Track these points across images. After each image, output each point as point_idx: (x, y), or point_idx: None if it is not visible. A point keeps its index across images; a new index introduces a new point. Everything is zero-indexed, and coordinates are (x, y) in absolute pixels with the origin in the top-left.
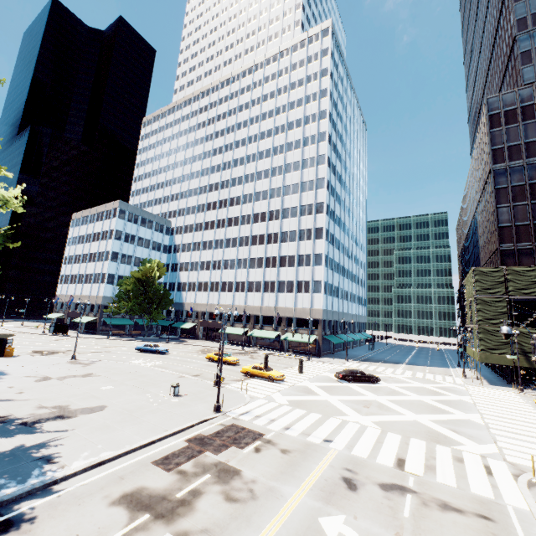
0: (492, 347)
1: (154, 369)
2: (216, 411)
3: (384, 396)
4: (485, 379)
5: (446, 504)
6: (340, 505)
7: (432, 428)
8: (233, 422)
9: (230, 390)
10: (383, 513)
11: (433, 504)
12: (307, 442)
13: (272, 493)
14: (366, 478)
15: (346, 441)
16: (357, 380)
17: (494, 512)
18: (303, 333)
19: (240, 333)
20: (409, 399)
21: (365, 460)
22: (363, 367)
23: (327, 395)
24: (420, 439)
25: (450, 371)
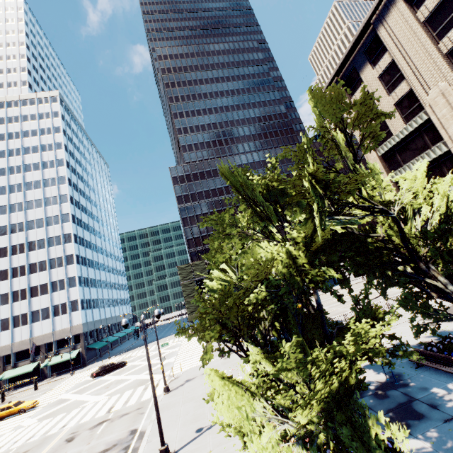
0: (193, 310)
1: None
2: None
3: (125, 373)
4: None
5: (124, 414)
6: None
7: (143, 378)
8: None
9: None
10: (85, 440)
11: (117, 418)
12: (46, 436)
13: None
14: (83, 430)
15: (79, 418)
16: (109, 371)
17: (145, 403)
18: (66, 352)
19: None
20: (142, 366)
21: (88, 421)
22: (122, 357)
23: (78, 396)
24: (131, 389)
25: None
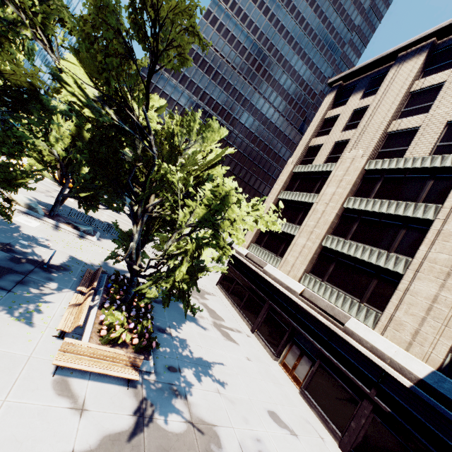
0: None
1: None
2: None
3: None
4: None
5: None
6: None
7: None
8: None
9: None
10: None
11: None
12: None
13: None
14: None
15: None
16: None
17: None
18: None
19: None
20: None
21: None
22: None
23: None
24: None
25: None
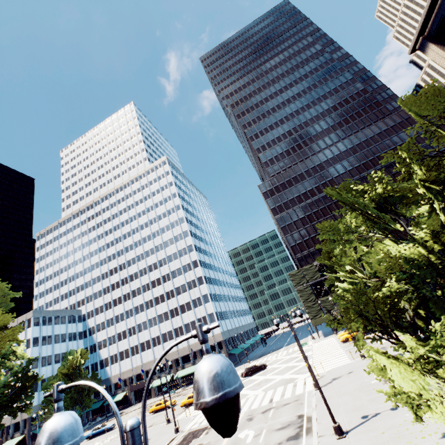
0: (315, 315)
1: (116, 440)
2: (177, 432)
3: (269, 374)
4: (323, 335)
5: (285, 404)
6: (246, 427)
7: (288, 378)
8: (189, 431)
9: (179, 420)
10: (262, 420)
11: (280, 407)
12: None
13: (218, 440)
14: (256, 414)
15: (248, 406)
16: (254, 372)
17: (300, 396)
18: None
19: (168, 380)
20: (282, 368)
21: (256, 408)
22: (259, 362)
23: None
24: (281, 386)
25: (308, 338)
